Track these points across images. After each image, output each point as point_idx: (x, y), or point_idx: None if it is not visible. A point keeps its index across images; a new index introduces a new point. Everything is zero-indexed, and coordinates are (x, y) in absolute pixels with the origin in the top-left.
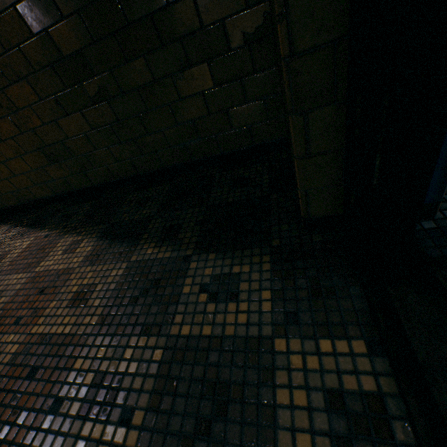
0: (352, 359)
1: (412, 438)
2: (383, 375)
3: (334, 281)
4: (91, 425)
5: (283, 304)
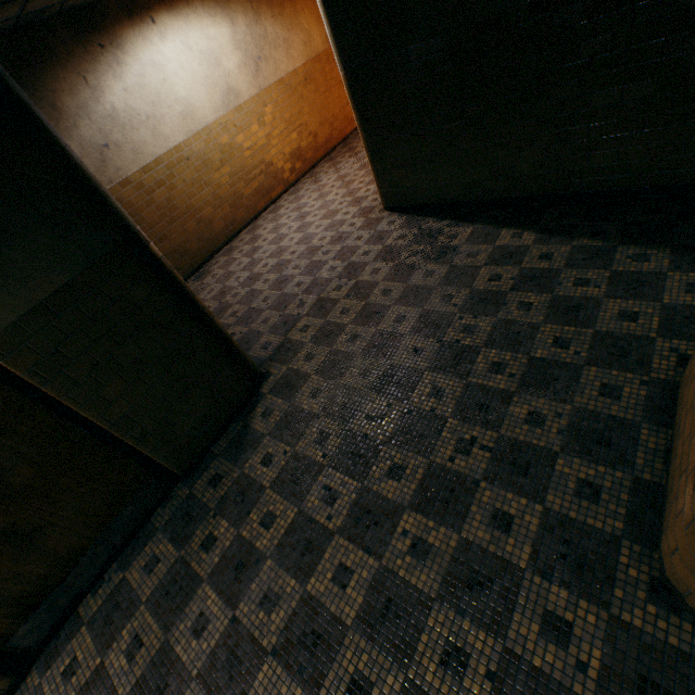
0: None
1: None
2: None
3: None
4: (580, 288)
5: (673, 264)
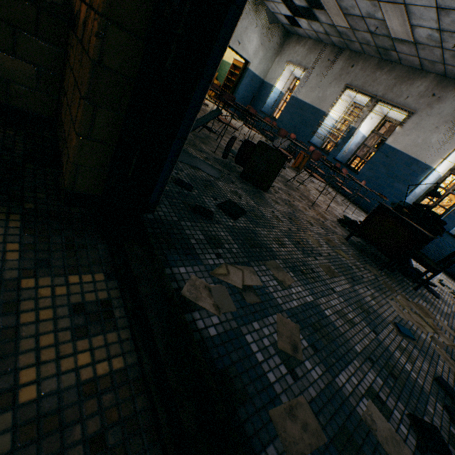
0: (94, 285)
1: (124, 314)
2: (113, 290)
3: (87, 240)
4: None
5: (34, 254)
